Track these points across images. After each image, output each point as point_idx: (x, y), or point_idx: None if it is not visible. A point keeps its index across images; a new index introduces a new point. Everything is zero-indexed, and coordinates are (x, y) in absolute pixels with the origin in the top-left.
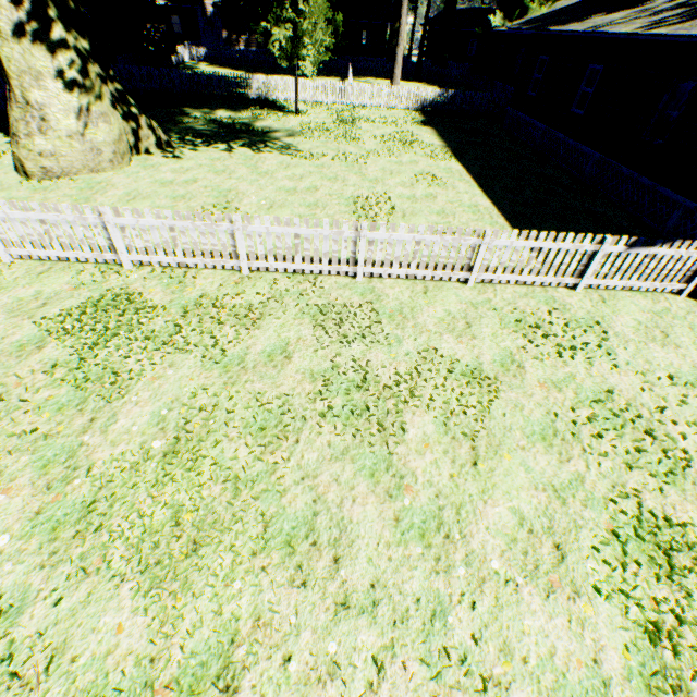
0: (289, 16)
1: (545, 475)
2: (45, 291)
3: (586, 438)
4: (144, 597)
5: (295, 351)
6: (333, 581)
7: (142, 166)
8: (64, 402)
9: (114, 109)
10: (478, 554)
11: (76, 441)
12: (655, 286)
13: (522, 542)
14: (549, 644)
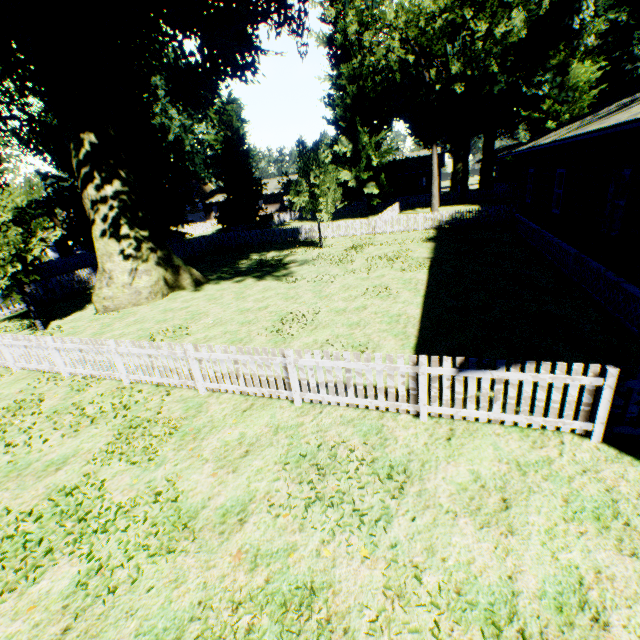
0: (306, 188)
1: None
2: (5, 393)
3: None
4: None
5: (72, 462)
6: None
7: (170, 298)
8: None
9: (158, 266)
10: None
11: None
12: (537, 422)
13: None
14: None
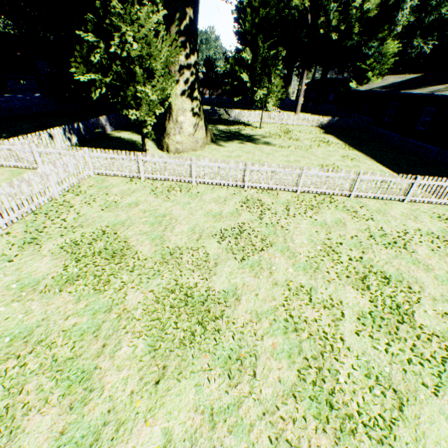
0: (265, 85)
1: None
2: (220, 195)
3: None
4: (356, 290)
5: (345, 222)
6: (424, 292)
7: (210, 149)
8: (267, 233)
9: (204, 124)
10: None
11: (285, 245)
12: None
13: None
14: None
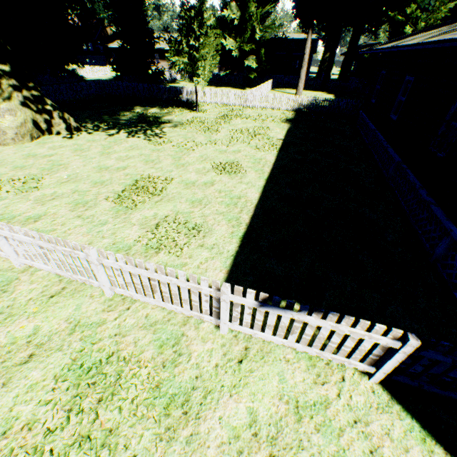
0: (186, 49)
1: None
2: None
3: None
4: None
5: None
6: None
7: (39, 142)
8: None
9: (24, 107)
10: None
11: None
12: (326, 357)
13: None
14: None
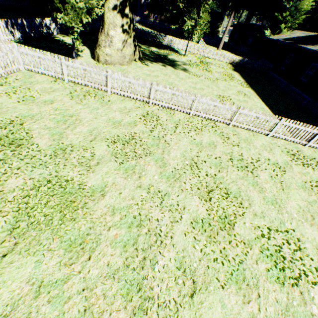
0: (194, 17)
1: (304, 197)
2: (127, 107)
3: (315, 191)
4: (200, 200)
5: (217, 145)
6: (250, 209)
7: (135, 66)
8: (152, 144)
9: (133, 42)
10: (289, 212)
11: (161, 156)
12: None
13: (301, 212)
14: (313, 236)
